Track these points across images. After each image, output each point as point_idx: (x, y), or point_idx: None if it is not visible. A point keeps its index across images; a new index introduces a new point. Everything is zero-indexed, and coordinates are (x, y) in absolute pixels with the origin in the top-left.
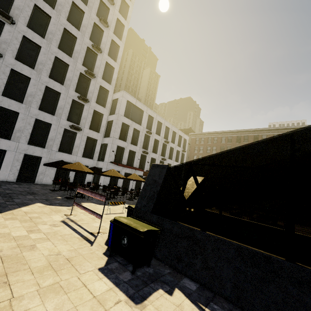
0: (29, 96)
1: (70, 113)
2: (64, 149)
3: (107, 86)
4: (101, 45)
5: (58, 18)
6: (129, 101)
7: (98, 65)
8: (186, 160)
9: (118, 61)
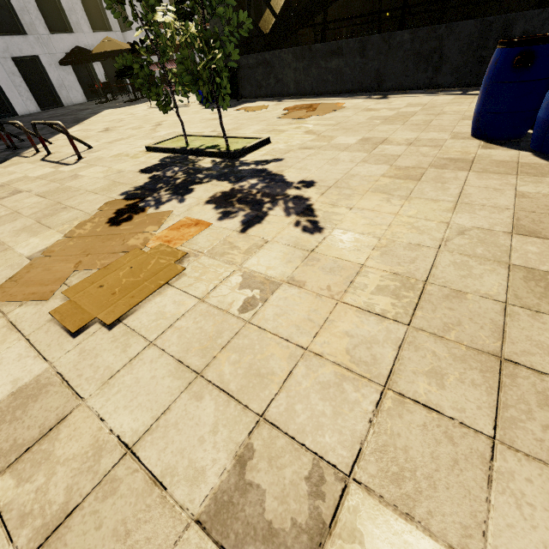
0: None
1: None
2: (56, 25)
3: None
4: None
5: None
6: None
7: None
8: None
9: None
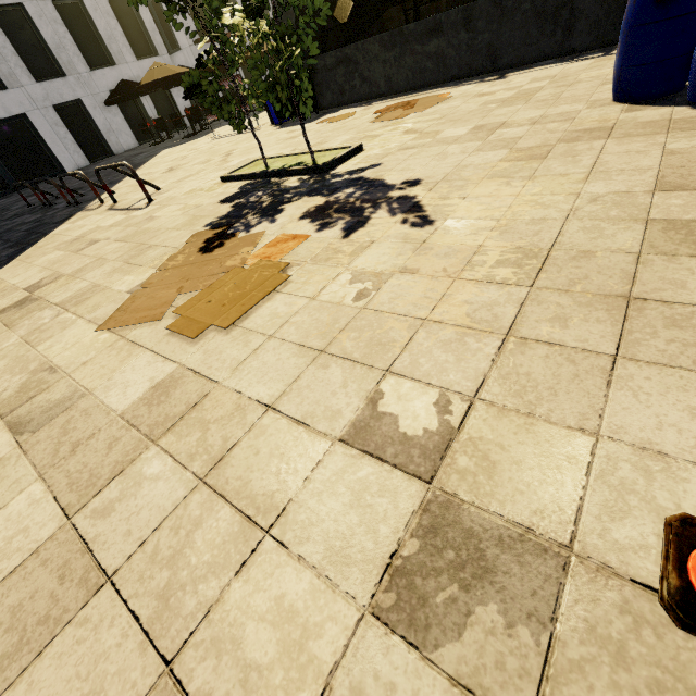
0: None
1: None
2: (95, 59)
3: None
4: None
5: None
6: None
7: None
8: None
9: None
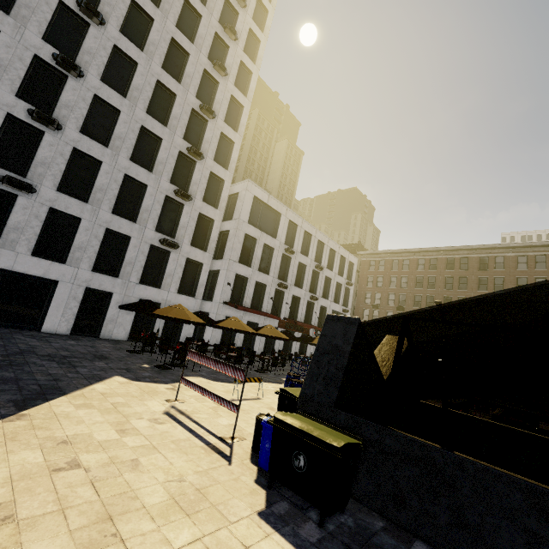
0: (99, 192)
1: (161, 219)
2: (149, 279)
3: (222, 173)
4: (214, 105)
5: (149, 65)
6: (256, 198)
7: (209, 139)
8: (352, 299)
9: (241, 131)
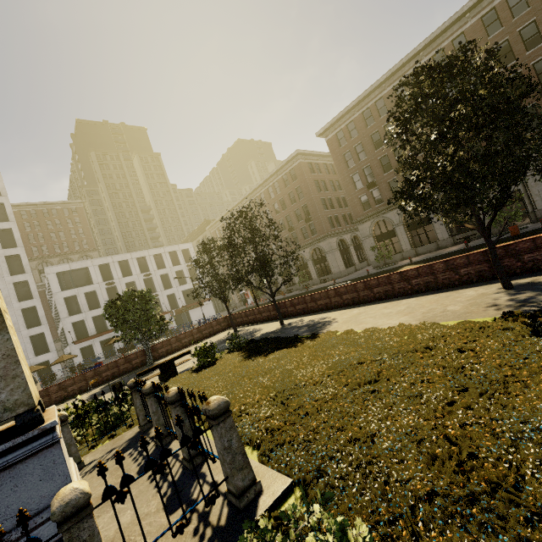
0: None
1: None
2: None
3: (23, 278)
4: None
5: None
6: (60, 272)
7: None
8: None
9: (20, 244)
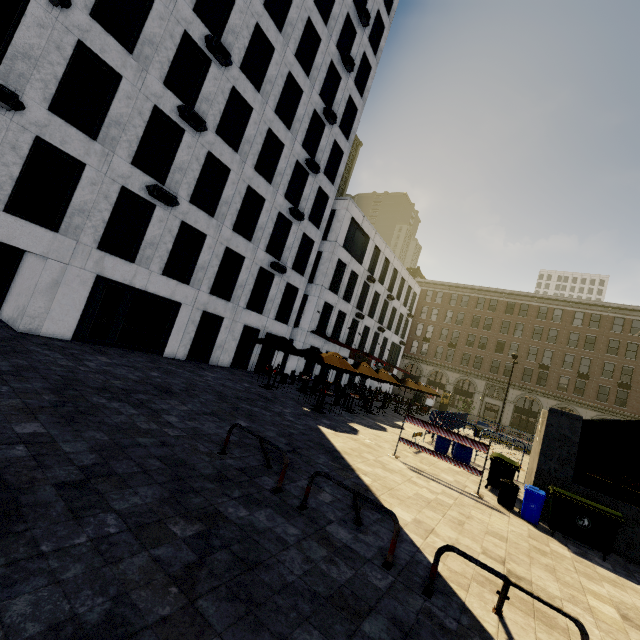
0: (224, 205)
1: (270, 238)
2: (252, 304)
3: (328, 188)
4: (333, 106)
5: (284, 52)
6: (352, 218)
7: (323, 147)
8: None
9: (351, 140)
